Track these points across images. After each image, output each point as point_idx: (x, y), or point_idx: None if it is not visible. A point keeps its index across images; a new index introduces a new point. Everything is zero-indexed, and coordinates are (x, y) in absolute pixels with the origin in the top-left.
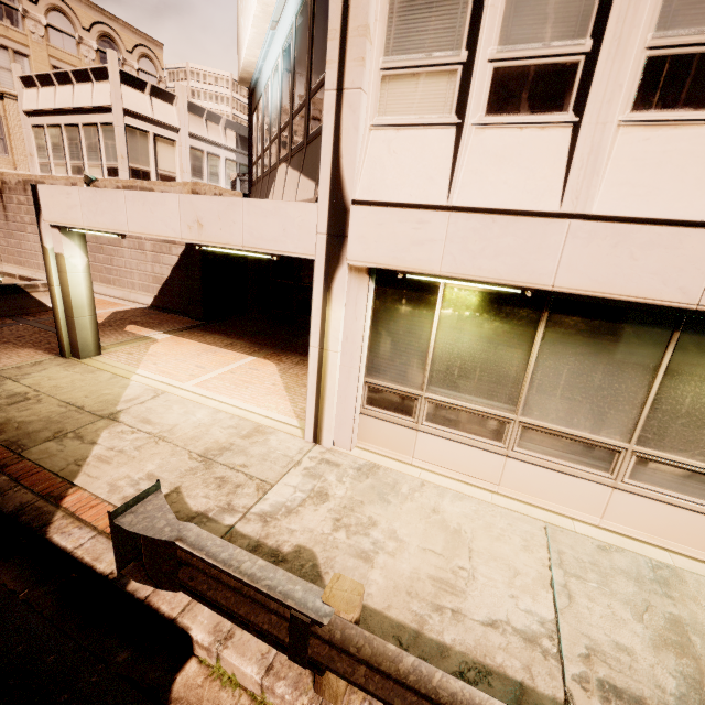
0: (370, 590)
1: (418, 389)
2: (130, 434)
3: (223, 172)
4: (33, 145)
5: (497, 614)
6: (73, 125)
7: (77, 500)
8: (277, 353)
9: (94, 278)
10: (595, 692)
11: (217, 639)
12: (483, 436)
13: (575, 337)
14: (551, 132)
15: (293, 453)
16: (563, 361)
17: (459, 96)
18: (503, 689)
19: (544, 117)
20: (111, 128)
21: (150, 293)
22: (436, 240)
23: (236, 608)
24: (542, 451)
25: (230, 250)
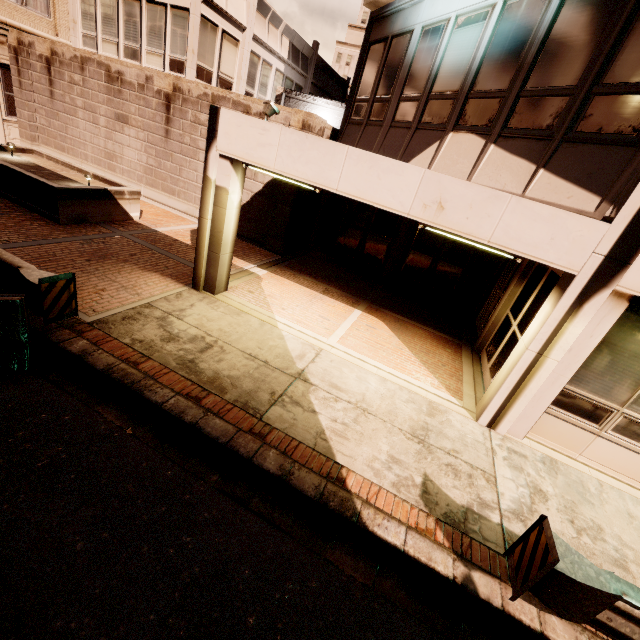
0: None
1: (617, 404)
2: (335, 402)
3: (271, 84)
4: (77, 10)
5: None
6: None
7: (358, 485)
8: (373, 307)
9: (154, 184)
10: None
11: None
12: None
13: None
14: None
15: (481, 438)
16: None
17: None
18: None
19: None
20: (184, 14)
21: None
22: None
23: None
24: None
25: (464, 239)
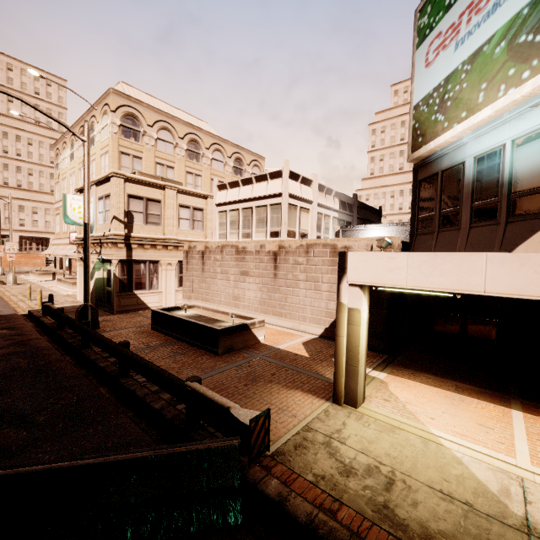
0: None
1: None
2: None
3: (331, 226)
4: (217, 223)
5: None
6: (248, 208)
7: None
8: (529, 403)
9: (266, 311)
10: None
11: None
12: None
13: None
14: None
15: None
16: None
17: None
18: None
19: None
20: (278, 206)
21: (320, 325)
22: None
23: None
24: None
25: None
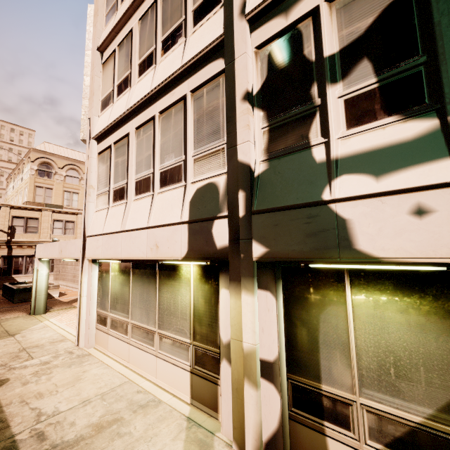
0: (8, 393)
1: (108, 312)
2: (10, 340)
3: None
4: None
5: (42, 406)
6: None
7: None
8: None
9: None
10: (32, 434)
11: None
12: (123, 333)
13: (138, 278)
14: (122, 206)
15: (62, 348)
16: (137, 290)
17: (108, 199)
18: (0, 426)
19: (122, 202)
20: None
21: None
22: (100, 246)
23: None
24: (137, 338)
25: (68, 259)
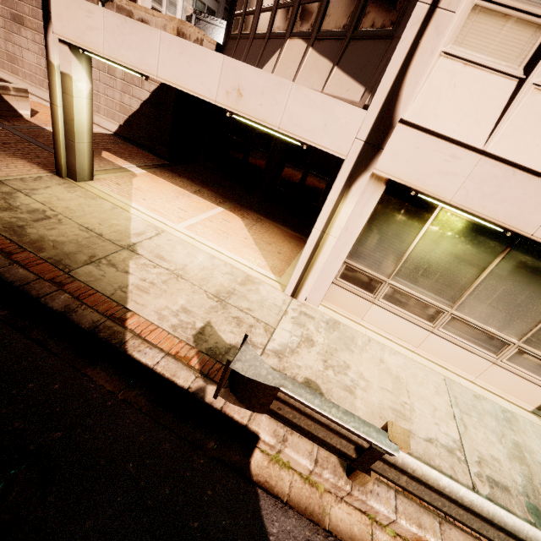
0: (358, 414)
1: (385, 276)
2: (153, 268)
3: (180, 3)
4: None
5: (430, 434)
6: None
7: (137, 324)
8: (238, 207)
9: None
10: (486, 482)
11: (278, 441)
12: (420, 317)
13: (520, 270)
14: None
15: (280, 303)
16: (503, 283)
17: (535, 52)
18: None
19: None
20: None
21: (115, 121)
22: (459, 175)
23: (316, 432)
24: (458, 334)
25: (262, 127)
